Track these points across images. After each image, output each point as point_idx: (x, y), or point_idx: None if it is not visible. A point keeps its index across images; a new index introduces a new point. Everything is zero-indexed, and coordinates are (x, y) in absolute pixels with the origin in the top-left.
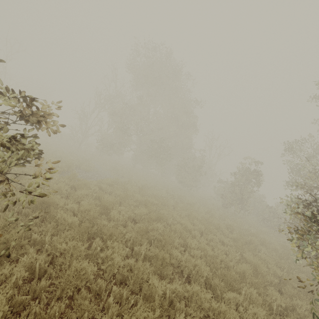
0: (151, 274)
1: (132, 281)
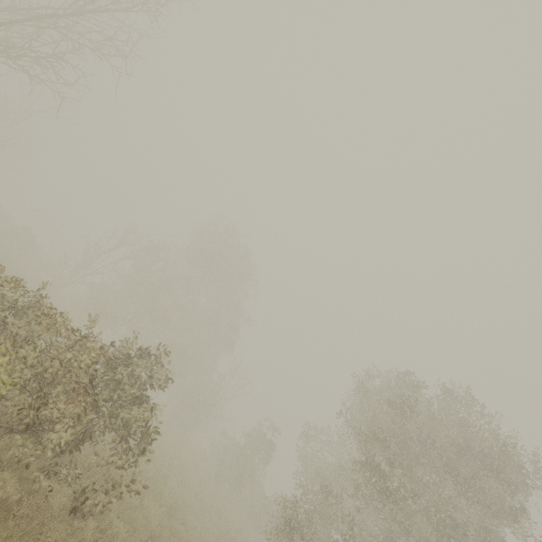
0: (173, 539)
1: (160, 541)
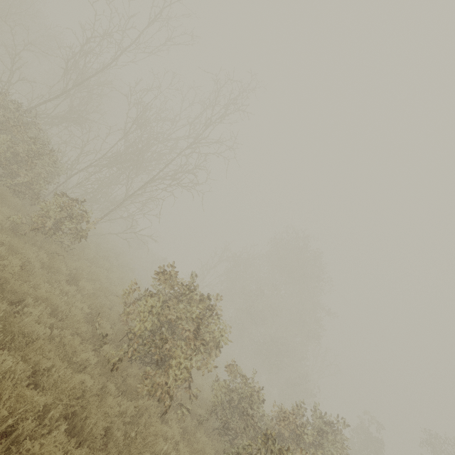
0: None
1: None
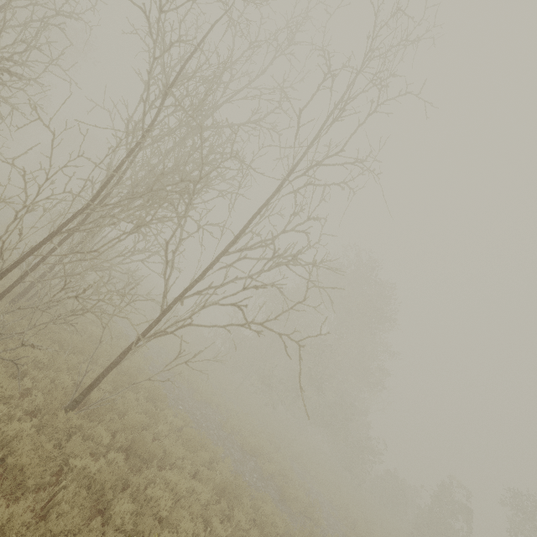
0: None
1: None
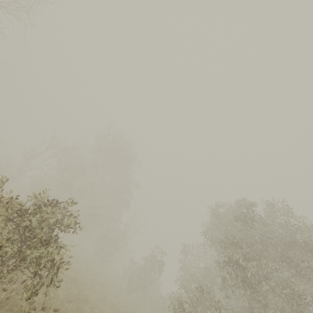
0: None
1: None
